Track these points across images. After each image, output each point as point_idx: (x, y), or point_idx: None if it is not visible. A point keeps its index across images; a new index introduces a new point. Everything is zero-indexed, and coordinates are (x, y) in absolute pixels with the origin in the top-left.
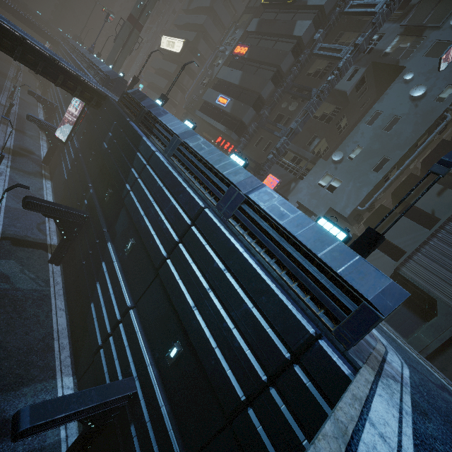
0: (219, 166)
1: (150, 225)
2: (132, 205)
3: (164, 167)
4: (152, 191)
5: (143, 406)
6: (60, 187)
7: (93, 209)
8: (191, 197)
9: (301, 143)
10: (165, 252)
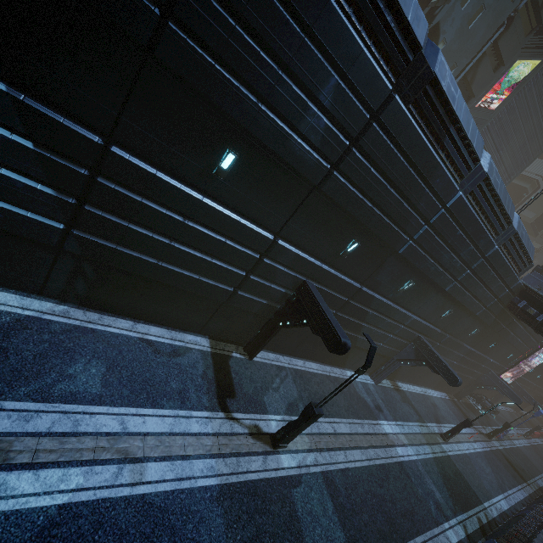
0: (507, 206)
1: (440, 267)
2: (417, 256)
3: (471, 216)
4: (449, 240)
5: (426, 338)
6: (5, 252)
7: (322, 274)
8: (491, 241)
9: None
10: (453, 279)
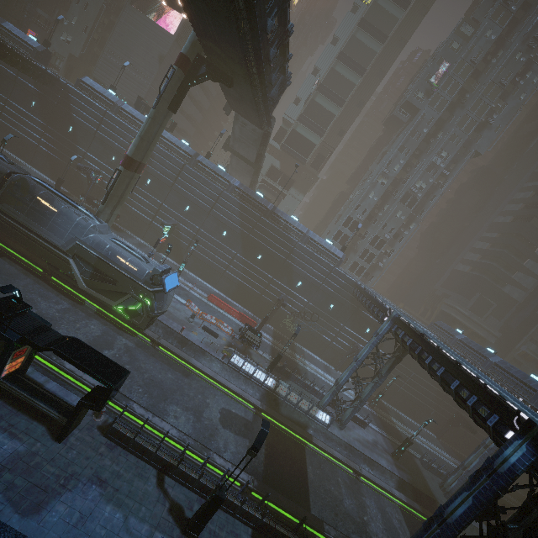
0: None
1: None
2: None
3: None
4: None
5: None
6: None
7: None
8: None
9: (48, 10)
10: None
